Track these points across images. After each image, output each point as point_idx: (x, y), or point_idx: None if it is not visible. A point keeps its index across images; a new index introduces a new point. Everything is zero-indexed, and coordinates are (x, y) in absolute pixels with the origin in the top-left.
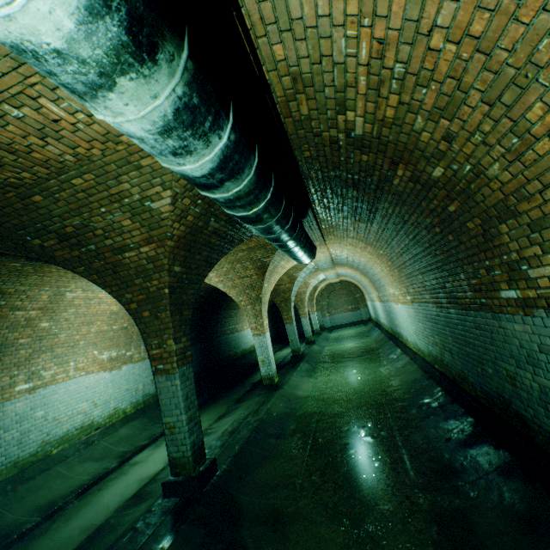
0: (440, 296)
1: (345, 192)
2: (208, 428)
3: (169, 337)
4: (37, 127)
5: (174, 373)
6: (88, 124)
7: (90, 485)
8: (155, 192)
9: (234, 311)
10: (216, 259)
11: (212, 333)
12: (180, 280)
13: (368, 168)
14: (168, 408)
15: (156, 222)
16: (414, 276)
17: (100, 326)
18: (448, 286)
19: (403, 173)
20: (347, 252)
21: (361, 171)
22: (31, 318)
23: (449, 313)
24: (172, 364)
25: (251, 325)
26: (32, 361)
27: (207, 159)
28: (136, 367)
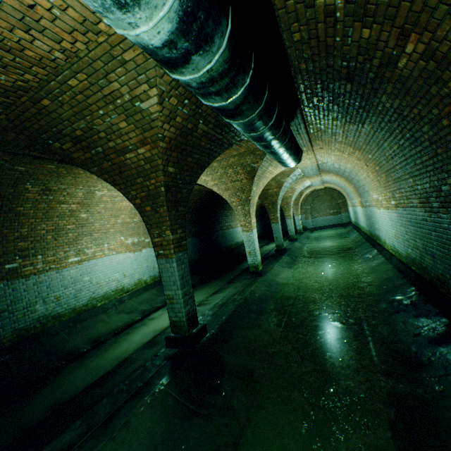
0: (432, 199)
1: (337, 86)
2: (205, 300)
3: (167, 228)
4: (17, 17)
5: (172, 258)
6: (63, 8)
7: (122, 330)
8: (143, 90)
9: (229, 211)
10: (207, 162)
11: (211, 228)
12: (175, 180)
13: (368, 49)
14: (168, 284)
15: (148, 123)
16: (403, 180)
17: (124, 218)
18: (444, 189)
19: (414, 47)
20: (334, 158)
21: (359, 54)
22: (73, 210)
23: (440, 217)
24: (170, 251)
25: (240, 222)
26: (78, 242)
27: (161, 14)
28: (152, 251)
